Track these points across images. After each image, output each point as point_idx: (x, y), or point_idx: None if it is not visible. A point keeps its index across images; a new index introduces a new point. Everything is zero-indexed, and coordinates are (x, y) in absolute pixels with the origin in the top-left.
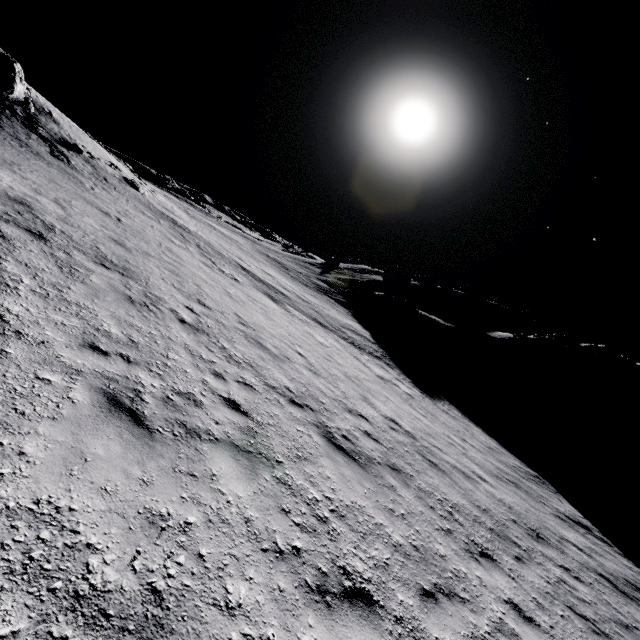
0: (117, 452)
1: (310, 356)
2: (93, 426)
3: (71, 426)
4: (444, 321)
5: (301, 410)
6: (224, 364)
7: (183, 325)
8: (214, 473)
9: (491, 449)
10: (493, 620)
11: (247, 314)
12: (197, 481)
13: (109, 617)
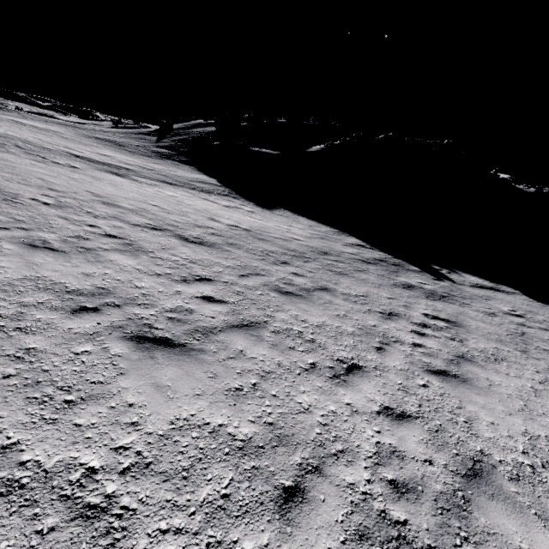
0: (51, 260)
1: (163, 205)
2: (29, 255)
3: (17, 256)
4: (273, 151)
5: (161, 232)
6: (94, 220)
7: (48, 206)
8: (112, 260)
9: (311, 226)
10: (279, 278)
11: (98, 189)
12: (104, 263)
13: (85, 294)
